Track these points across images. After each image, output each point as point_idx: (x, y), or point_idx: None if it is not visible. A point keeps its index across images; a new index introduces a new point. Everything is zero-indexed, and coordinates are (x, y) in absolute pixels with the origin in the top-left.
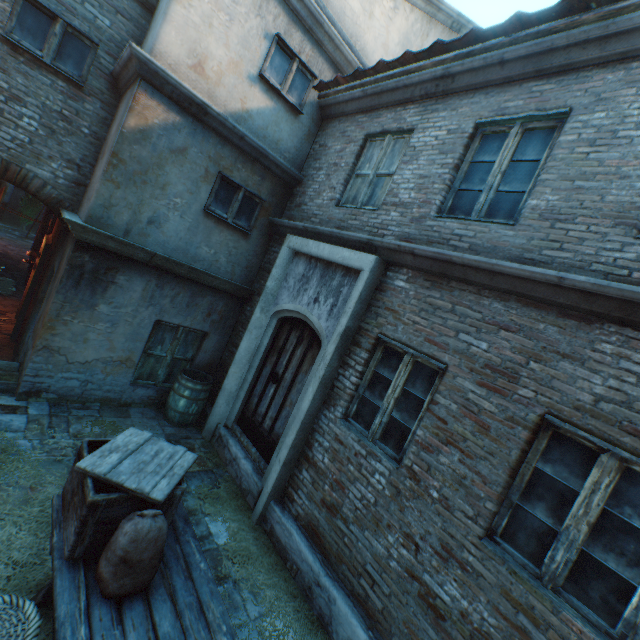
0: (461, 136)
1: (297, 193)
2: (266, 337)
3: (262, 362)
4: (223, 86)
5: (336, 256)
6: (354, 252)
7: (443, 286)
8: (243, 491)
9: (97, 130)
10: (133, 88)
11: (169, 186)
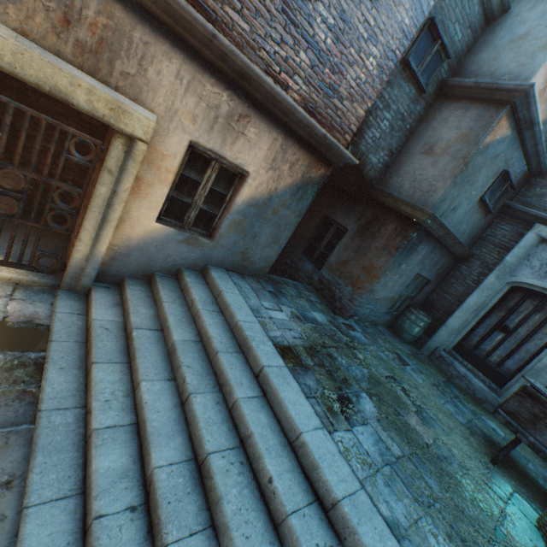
0: None
1: (536, 183)
2: (495, 297)
3: (485, 313)
4: (545, 103)
5: None
6: None
7: None
8: (477, 399)
9: (413, 125)
10: (492, 109)
11: (475, 183)
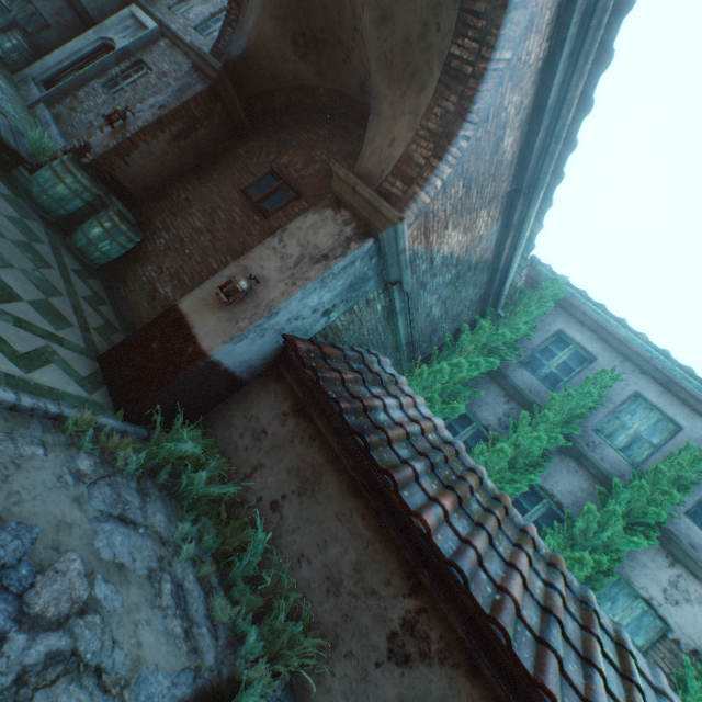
0: (223, 6)
1: None
2: (90, 49)
3: (80, 61)
4: None
5: (146, 21)
6: (153, 22)
7: (174, 49)
8: (28, 101)
9: None
10: None
11: None
